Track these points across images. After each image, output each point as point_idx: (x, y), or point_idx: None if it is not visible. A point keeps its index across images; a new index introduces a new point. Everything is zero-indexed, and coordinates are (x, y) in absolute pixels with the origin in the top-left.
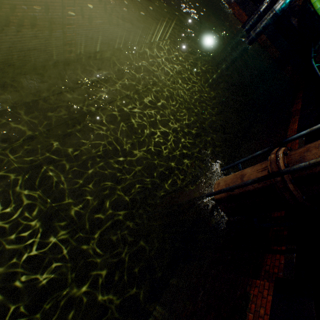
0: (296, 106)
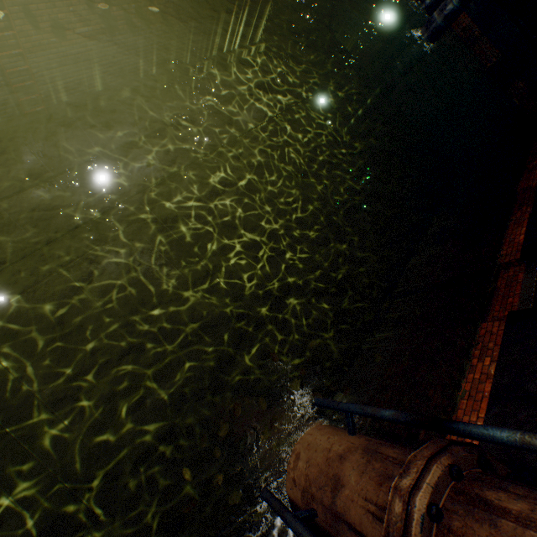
0: (528, 178)
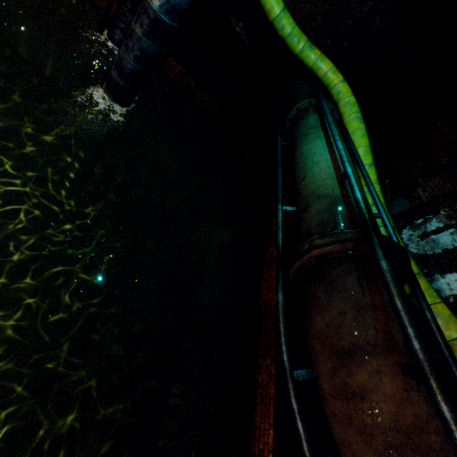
0: (268, 282)
